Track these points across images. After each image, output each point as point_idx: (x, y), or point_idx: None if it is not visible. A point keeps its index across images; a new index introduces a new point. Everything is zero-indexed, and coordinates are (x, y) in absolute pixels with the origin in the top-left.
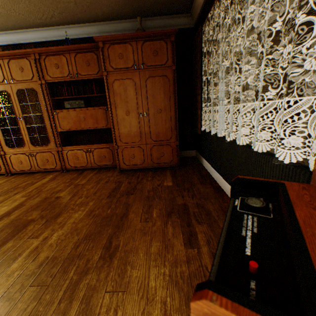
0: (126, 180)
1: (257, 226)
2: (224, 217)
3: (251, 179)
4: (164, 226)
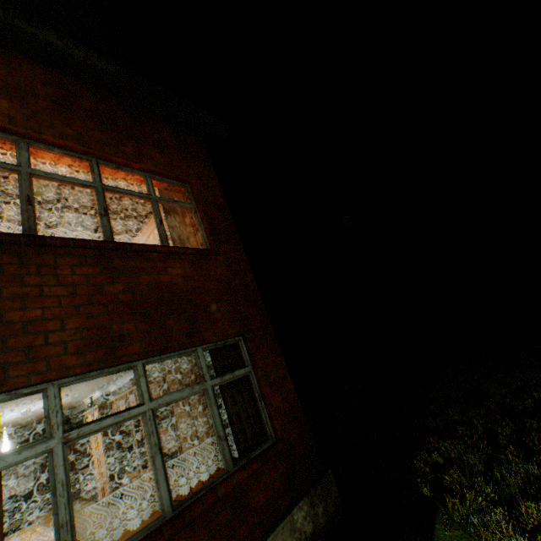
0: None
1: None
2: None
3: None
4: None
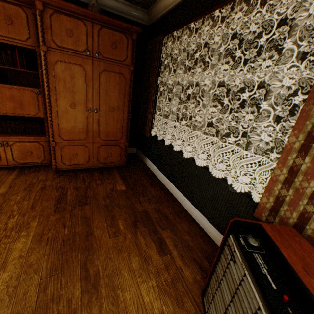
0: (70, 186)
1: (264, 262)
2: (179, 220)
3: (244, 222)
4: (136, 238)
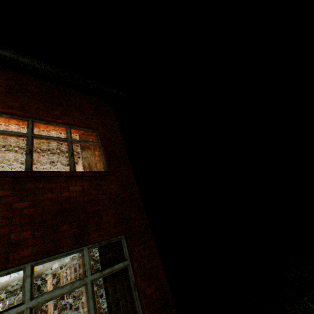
0: None
1: None
2: None
3: None
4: None
